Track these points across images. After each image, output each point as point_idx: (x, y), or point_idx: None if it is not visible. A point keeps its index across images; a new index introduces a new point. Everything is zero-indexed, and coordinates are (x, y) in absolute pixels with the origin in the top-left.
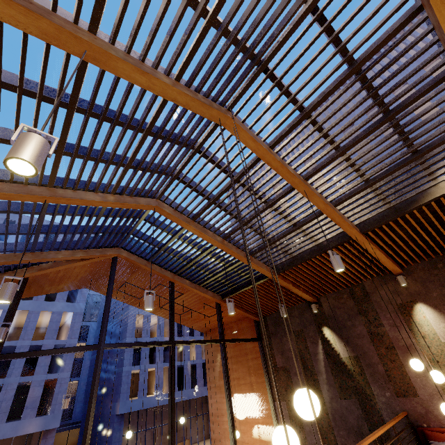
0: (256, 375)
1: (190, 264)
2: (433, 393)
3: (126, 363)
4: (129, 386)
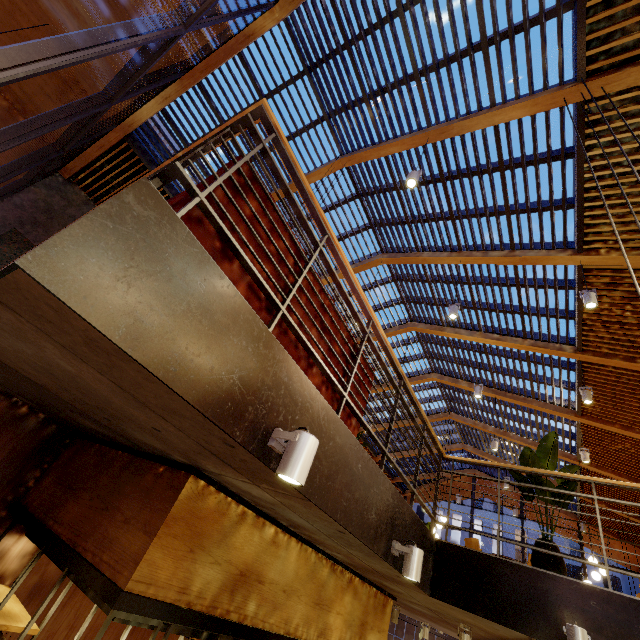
0: None
1: None
2: None
3: None
4: None
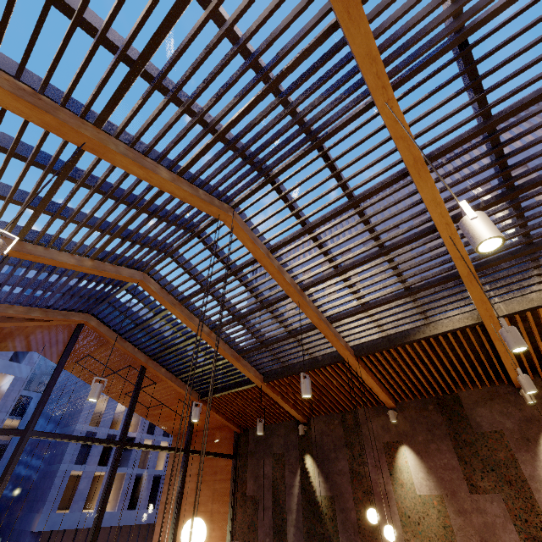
0: (221, 502)
1: (170, 350)
2: None
3: (68, 459)
4: (62, 492)
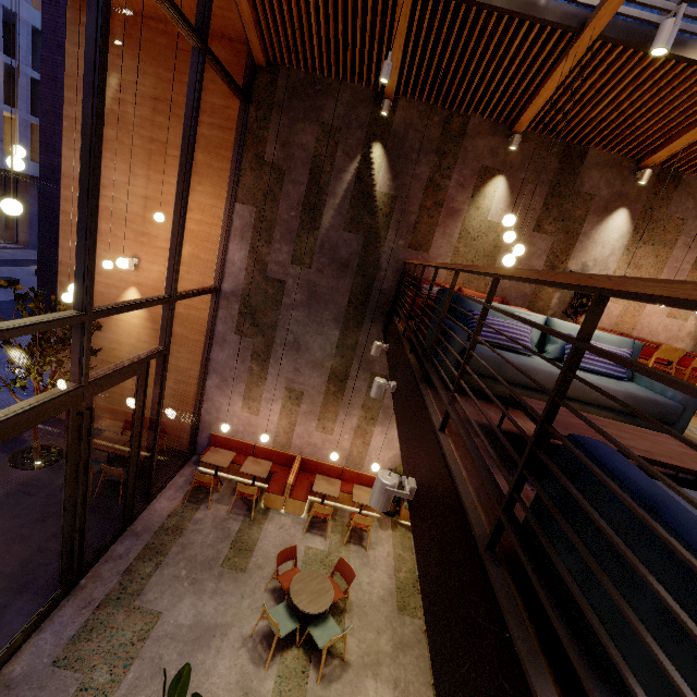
0: (213, 154)
1: None
2: (443, 255)
3: None
4: None
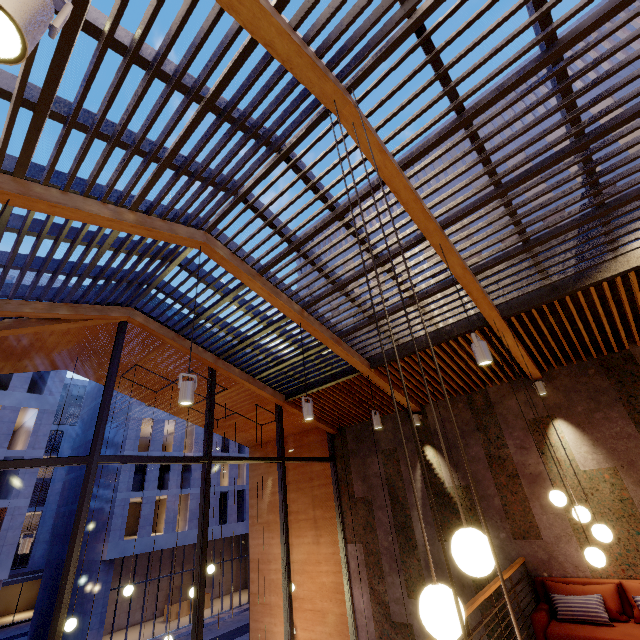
0: (324, 507)
1: (245, 344)
2: (561, 535)
3: (123, 487)
4: (125, 520)
